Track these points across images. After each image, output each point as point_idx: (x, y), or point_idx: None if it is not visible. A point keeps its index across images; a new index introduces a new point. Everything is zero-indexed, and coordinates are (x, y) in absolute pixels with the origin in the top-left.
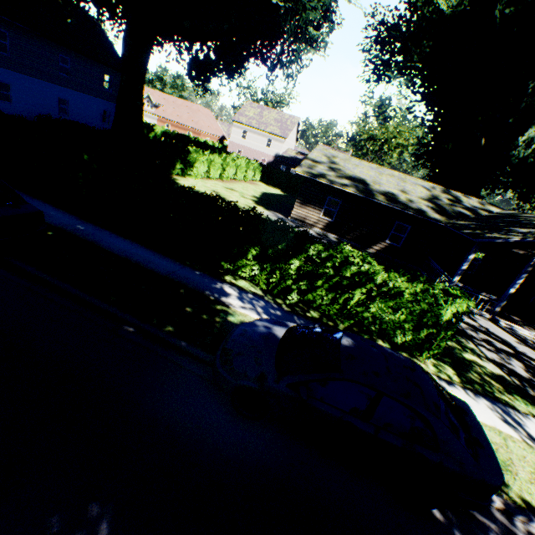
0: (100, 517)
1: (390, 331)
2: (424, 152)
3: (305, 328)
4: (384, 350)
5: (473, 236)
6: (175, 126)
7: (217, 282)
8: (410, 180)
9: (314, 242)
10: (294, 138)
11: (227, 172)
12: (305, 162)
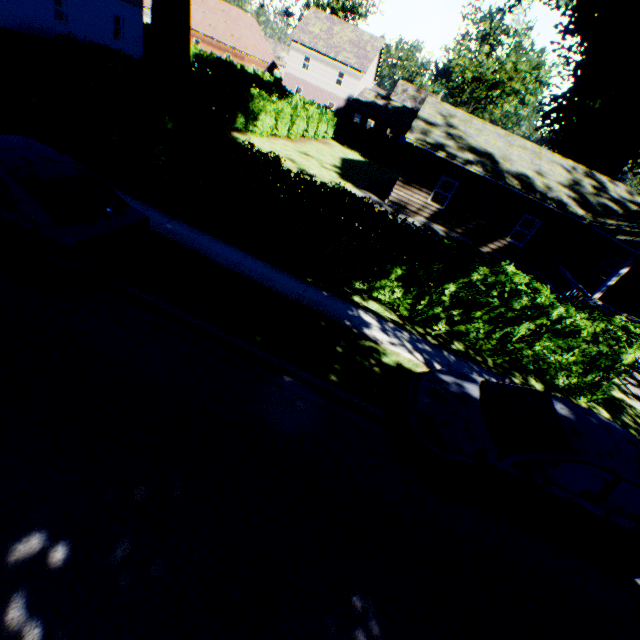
0: (366, 611)
1: (552, 372)
2: (555, 109)
3: (498, 385)
4: (600, 419)
5: (635, 246)
6: (207, 43)
7: (351, 308)
8: (546, 155)
9: (474, 261)
10: (373, 72)
11: (296, 127)
12: (416, 124)
